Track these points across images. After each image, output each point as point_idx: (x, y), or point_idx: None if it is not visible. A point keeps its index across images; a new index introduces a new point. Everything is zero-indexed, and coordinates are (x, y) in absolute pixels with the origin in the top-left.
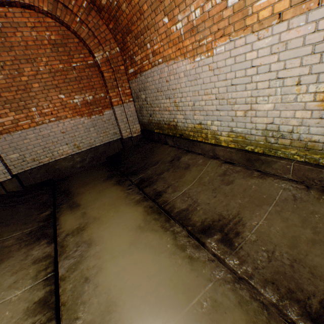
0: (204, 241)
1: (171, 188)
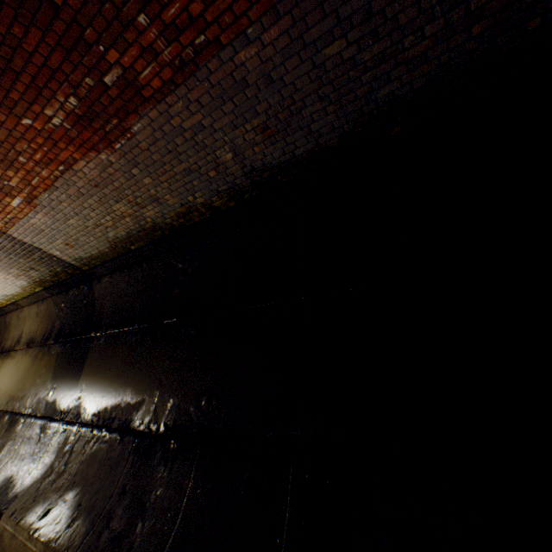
0: (15, 349)
1: (8, 340)
